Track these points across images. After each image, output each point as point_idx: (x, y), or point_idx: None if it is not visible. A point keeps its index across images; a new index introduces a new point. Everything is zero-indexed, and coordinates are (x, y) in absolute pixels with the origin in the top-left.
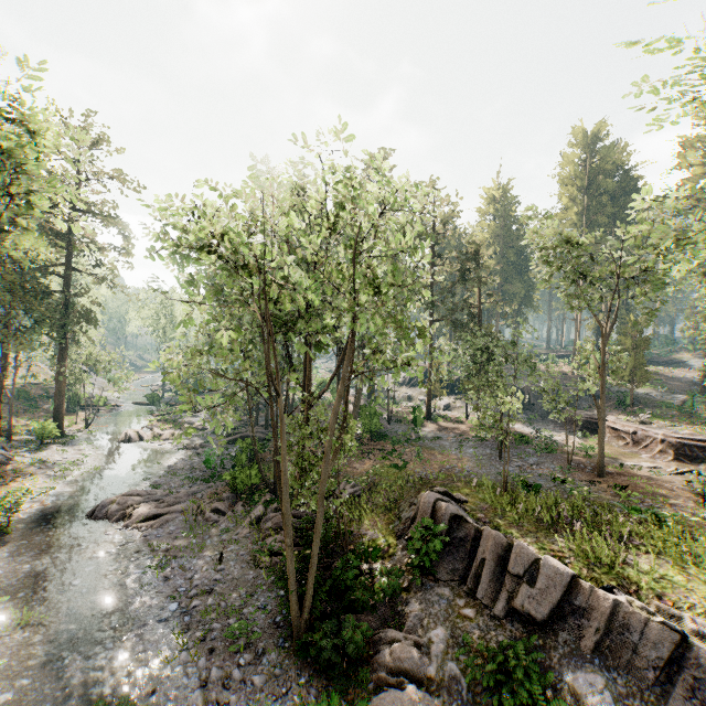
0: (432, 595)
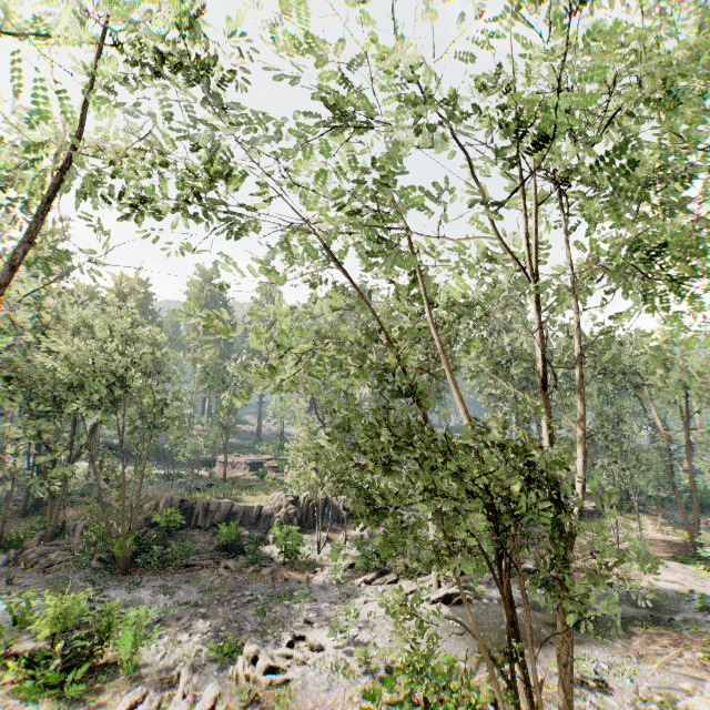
0: (177, 535)
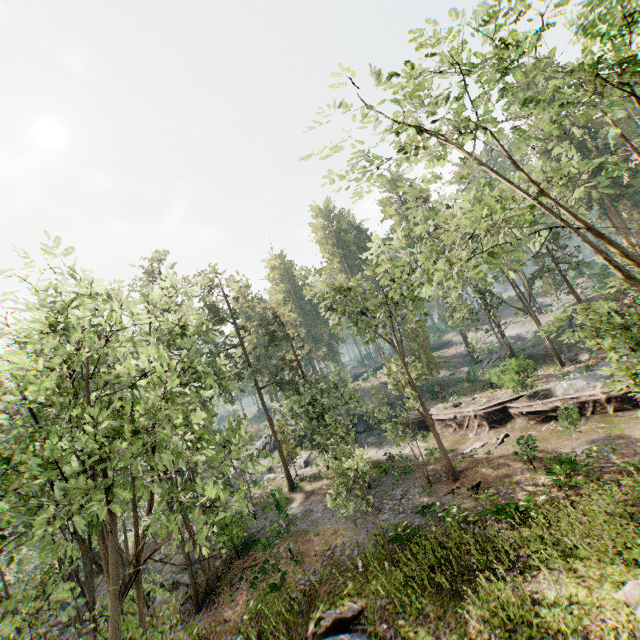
0: None
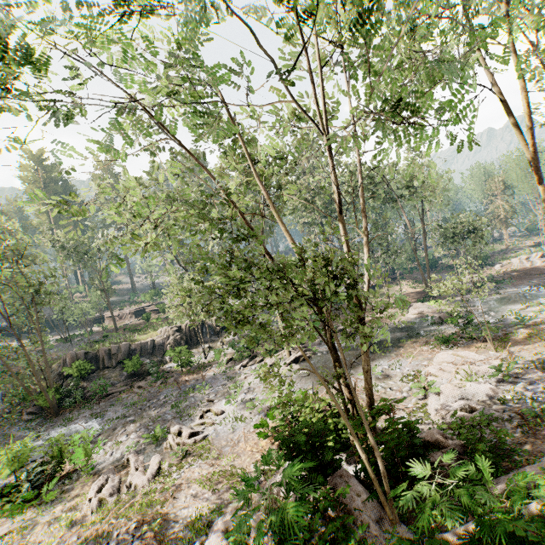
0: (91, 378)
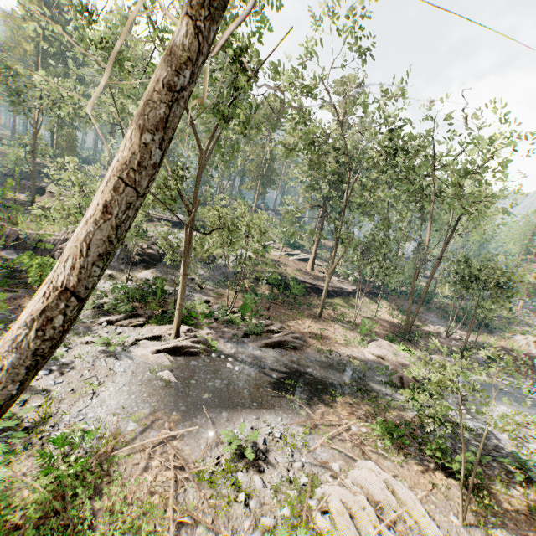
0: None
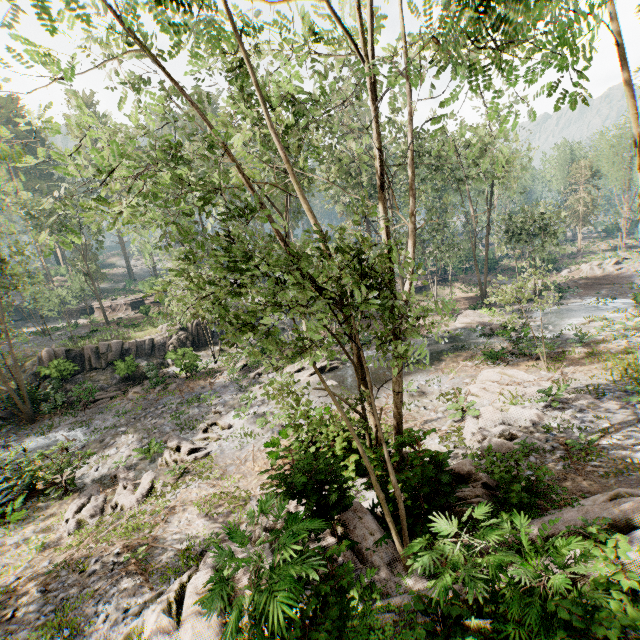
0: (75, 380)
